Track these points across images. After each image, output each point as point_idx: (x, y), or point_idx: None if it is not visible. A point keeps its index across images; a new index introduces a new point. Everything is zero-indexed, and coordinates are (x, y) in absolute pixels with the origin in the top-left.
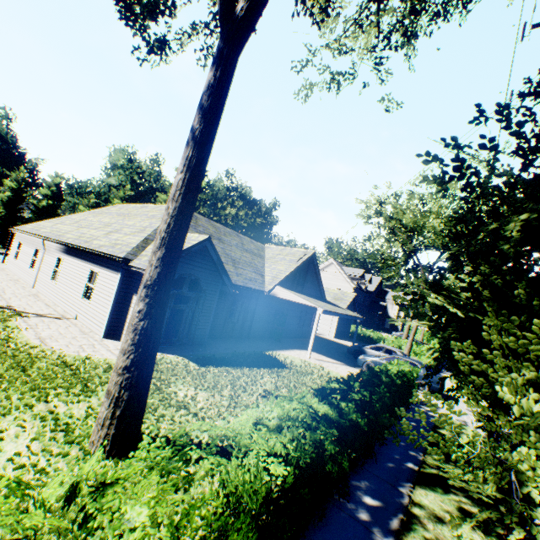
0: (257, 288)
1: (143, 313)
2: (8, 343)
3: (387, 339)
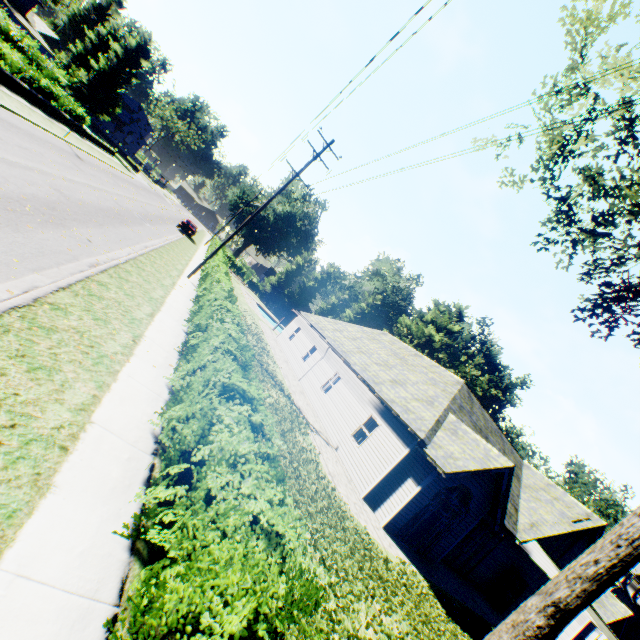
0: (510, 529)
1: (541, 630)
2: (319, 472)
3: None
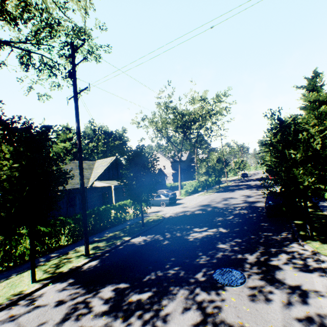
0: None
1: None
2: None
3: (186, 184)
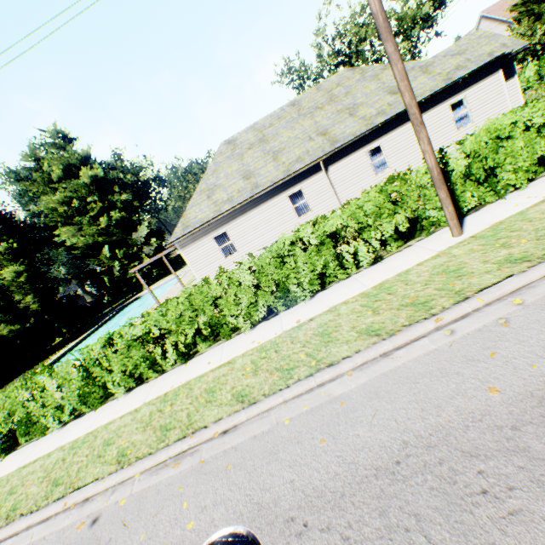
0: None
1: None
2: None
3: None
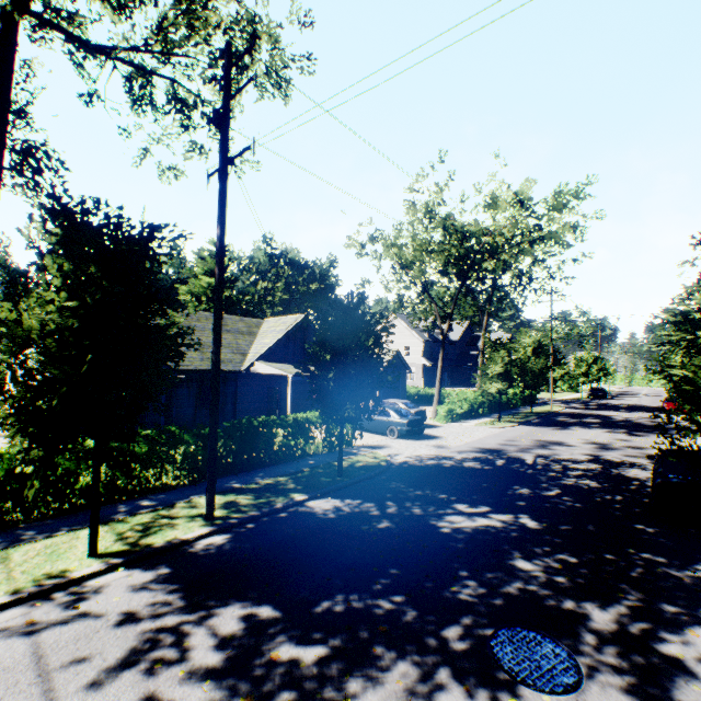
0: (230, 369)
1: None
2: None
3: (451, 394)
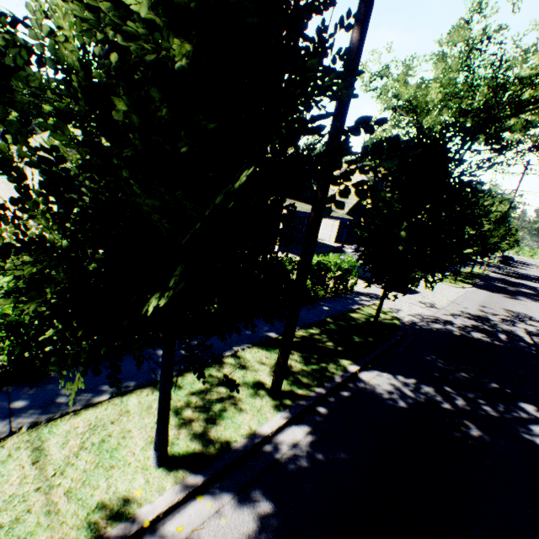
0: None
1: None
2: None
3: None
